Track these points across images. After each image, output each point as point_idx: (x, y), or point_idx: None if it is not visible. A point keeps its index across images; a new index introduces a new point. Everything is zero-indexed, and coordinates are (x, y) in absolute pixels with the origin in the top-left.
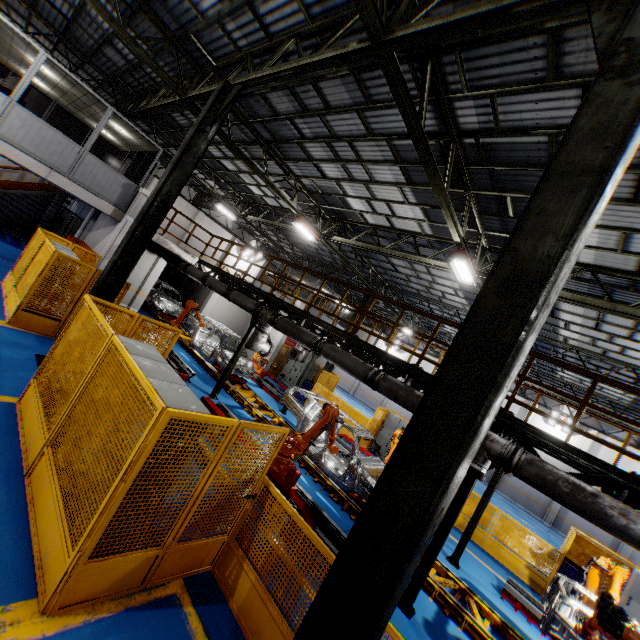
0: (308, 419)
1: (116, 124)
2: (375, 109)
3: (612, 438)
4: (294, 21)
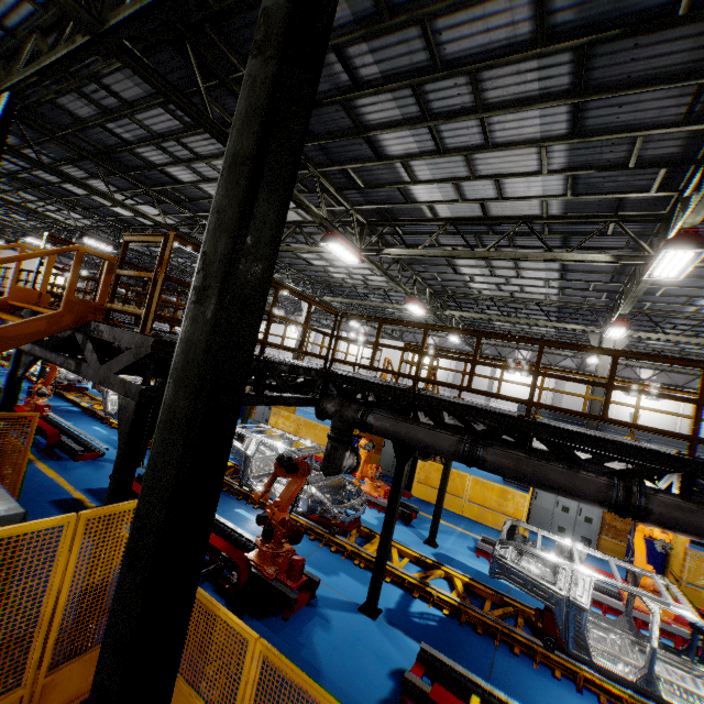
0: None
1: None
2: None
3: (387, 339)
4: None
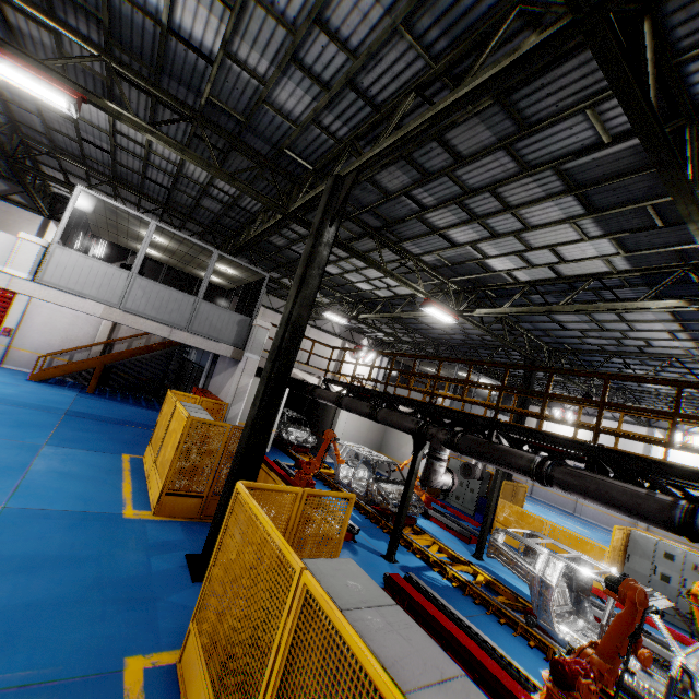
0: (548, 584)
1: (221, 265)
2: (533, 134)
3: None
4: (409, 74)
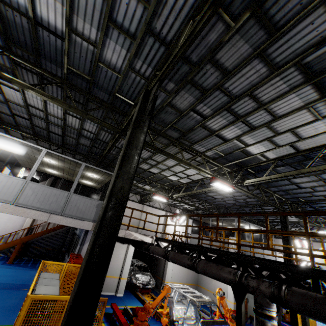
0: None
1: (89, 173)
2: (280, 37)
3: None
4: (186, 9)
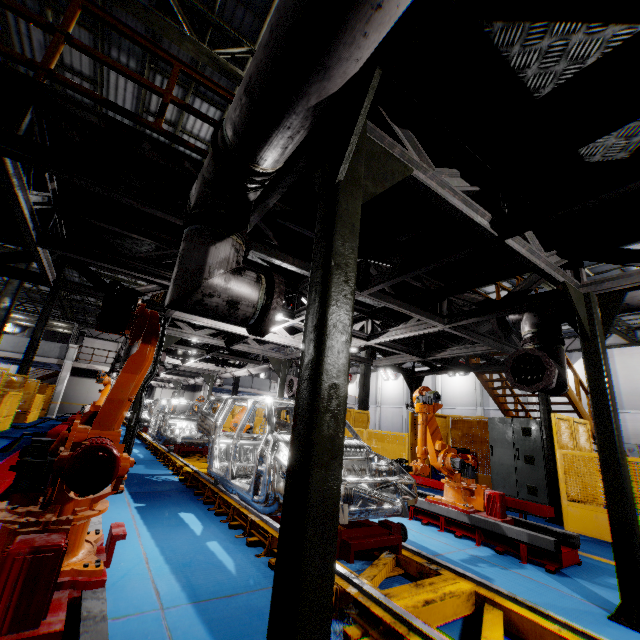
0: None
1: (56, 323)
2: None
3: None
4: None
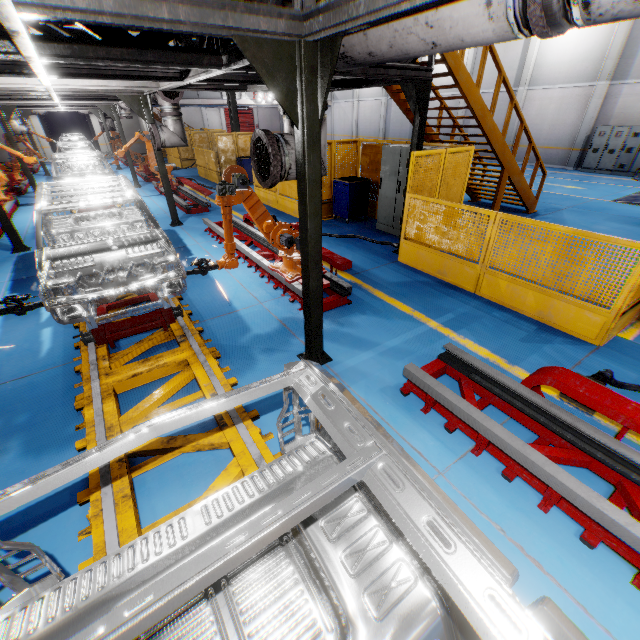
0: None
1: None
2: None
3: None
4: None
